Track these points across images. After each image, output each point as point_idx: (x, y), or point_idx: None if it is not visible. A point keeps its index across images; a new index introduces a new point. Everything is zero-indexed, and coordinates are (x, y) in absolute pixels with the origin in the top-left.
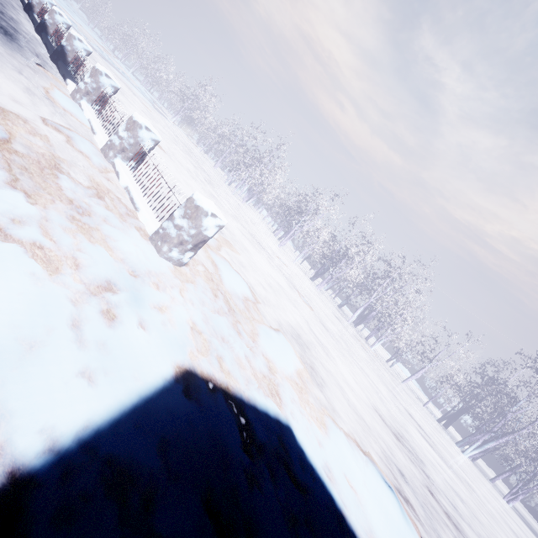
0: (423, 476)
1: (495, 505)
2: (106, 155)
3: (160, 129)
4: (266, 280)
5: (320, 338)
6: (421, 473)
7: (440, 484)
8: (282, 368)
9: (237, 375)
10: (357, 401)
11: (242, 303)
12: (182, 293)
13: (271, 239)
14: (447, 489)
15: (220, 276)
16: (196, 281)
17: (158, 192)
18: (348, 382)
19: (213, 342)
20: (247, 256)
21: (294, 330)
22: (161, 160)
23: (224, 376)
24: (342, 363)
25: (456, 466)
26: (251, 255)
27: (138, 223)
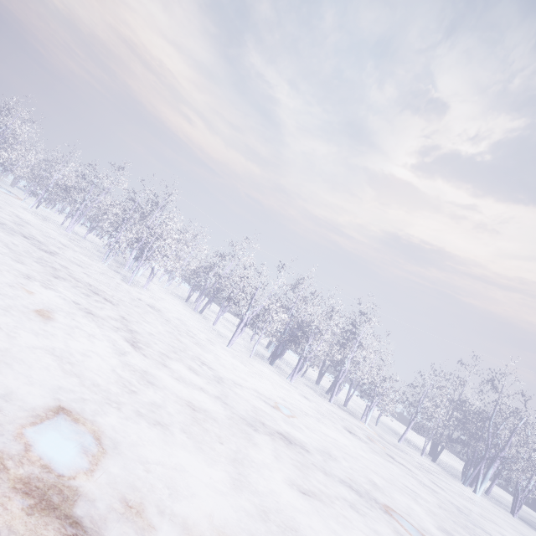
0: None
1: None
2: None
3: None
4: None
5: None
6: None
7: None
8: None
9: None
10: None
11: None
12: None
13: (213, 339)
14: None
15: None
16: None
17: None
18: None
19: None
20: None
21: None
22: None
23: None
24: None
25: None
26: None
27: None
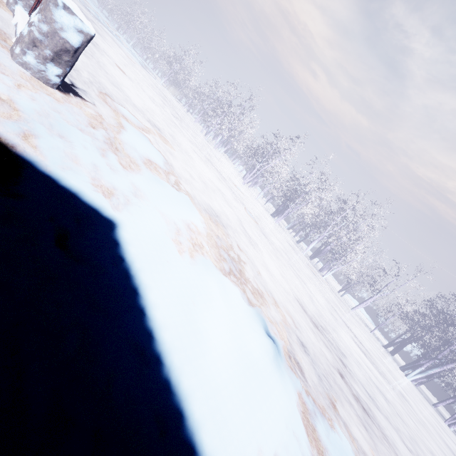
0: (338, 362)
1: (432, 422)
2: (8, 2)
3: (138, 73)
4: (201, 178)
5: (252, 236)
6: (337, 360)
7: (362, 378)
8: (159, 205)
9: (50, 155)
10: (274, 284)
11: (138, 156)
12: (22, 88)
13: (236, 177)
14: (370, 385)
15: (120, 131)
16: (66, 104)
17: (80, 67)
18: (270, 271)
19: (34, 124)
20: (187, 159)
21: (214, 212)
22: (115, 72)
23: (20, 141)
24: (272, 260)
25: (393, 380)
26: (195, 162)
27: (4, 37)
